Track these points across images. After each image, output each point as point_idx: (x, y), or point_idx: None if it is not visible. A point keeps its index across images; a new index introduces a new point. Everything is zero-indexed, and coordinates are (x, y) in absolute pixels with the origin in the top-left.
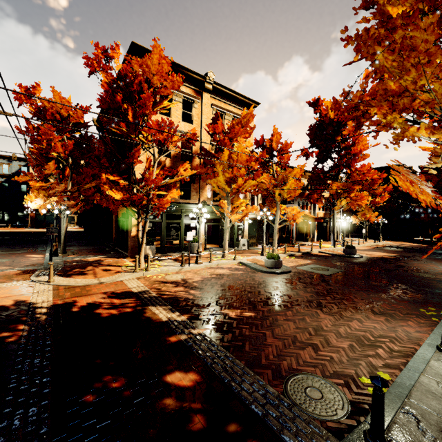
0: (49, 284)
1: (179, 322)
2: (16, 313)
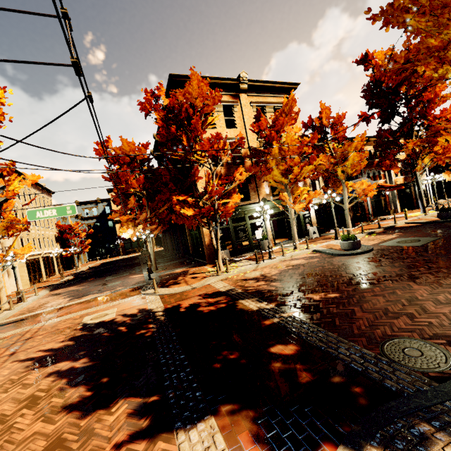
0: (156, 295)
1: (269, 309)
2: (143, 317)
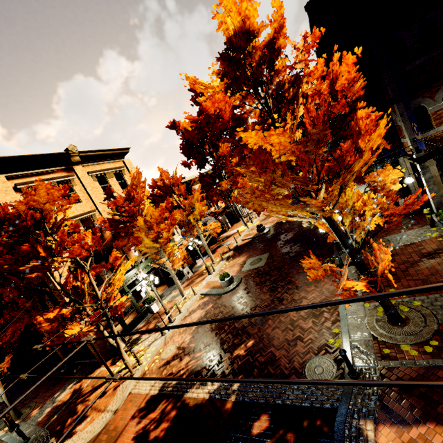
0: None
1: (219, 389)
2: None
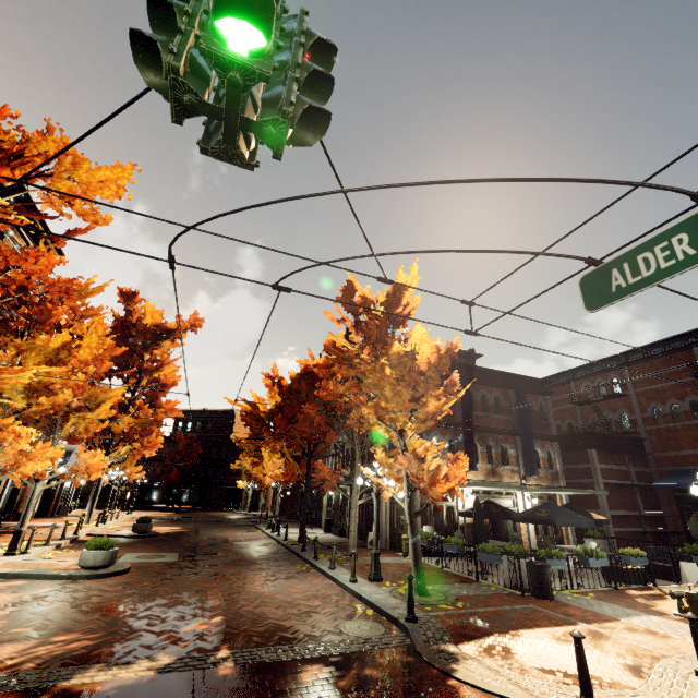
0: None
1: (181, 662)
2: None
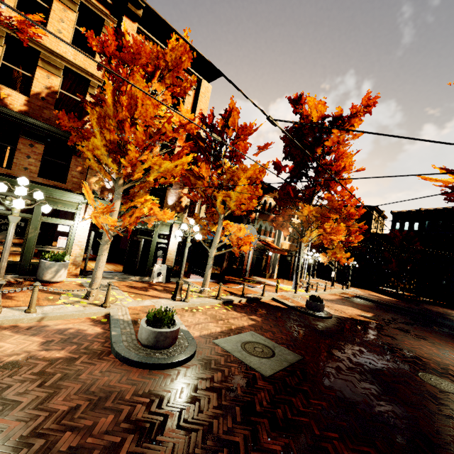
0: None
1: None
2: None
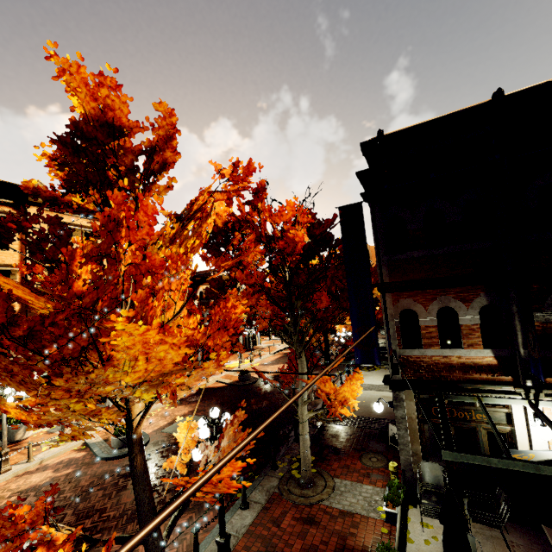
0: None
1: None
2: None
